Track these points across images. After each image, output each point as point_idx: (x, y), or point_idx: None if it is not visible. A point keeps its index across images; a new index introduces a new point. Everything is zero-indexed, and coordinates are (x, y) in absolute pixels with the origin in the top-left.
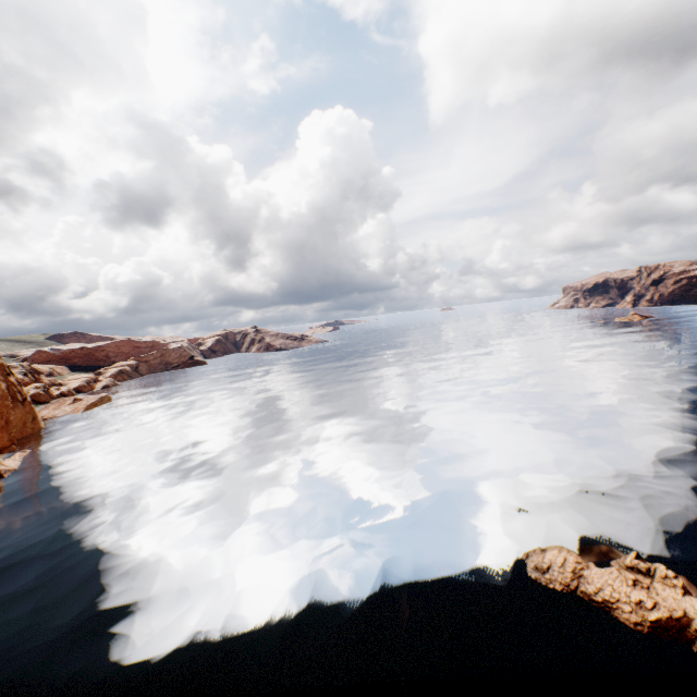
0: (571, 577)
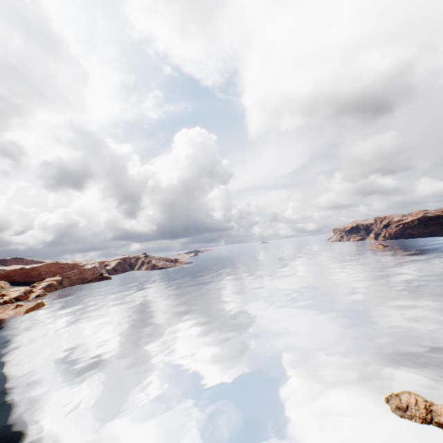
0: (425, 412)
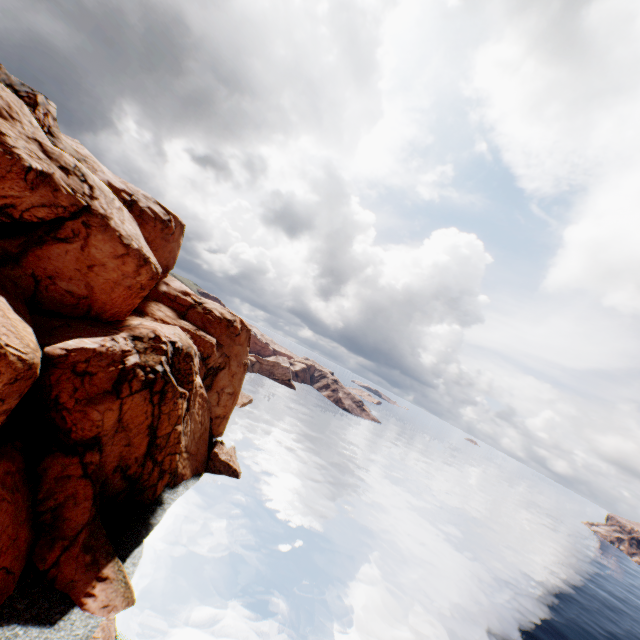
0: None
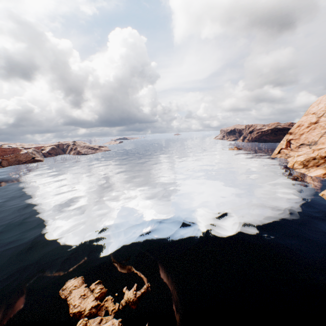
0: (68, 293)
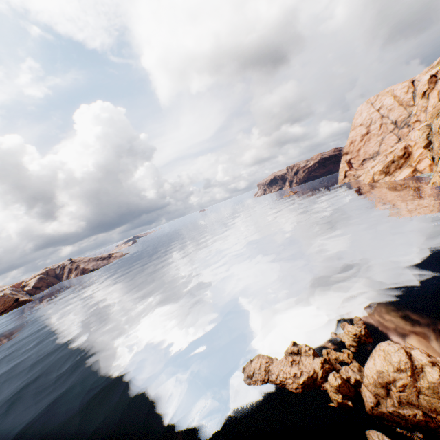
0: (264, 374)
